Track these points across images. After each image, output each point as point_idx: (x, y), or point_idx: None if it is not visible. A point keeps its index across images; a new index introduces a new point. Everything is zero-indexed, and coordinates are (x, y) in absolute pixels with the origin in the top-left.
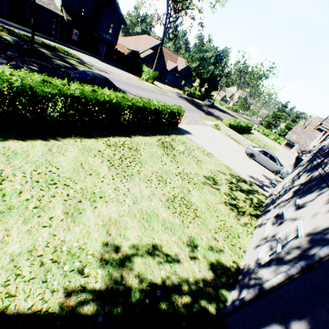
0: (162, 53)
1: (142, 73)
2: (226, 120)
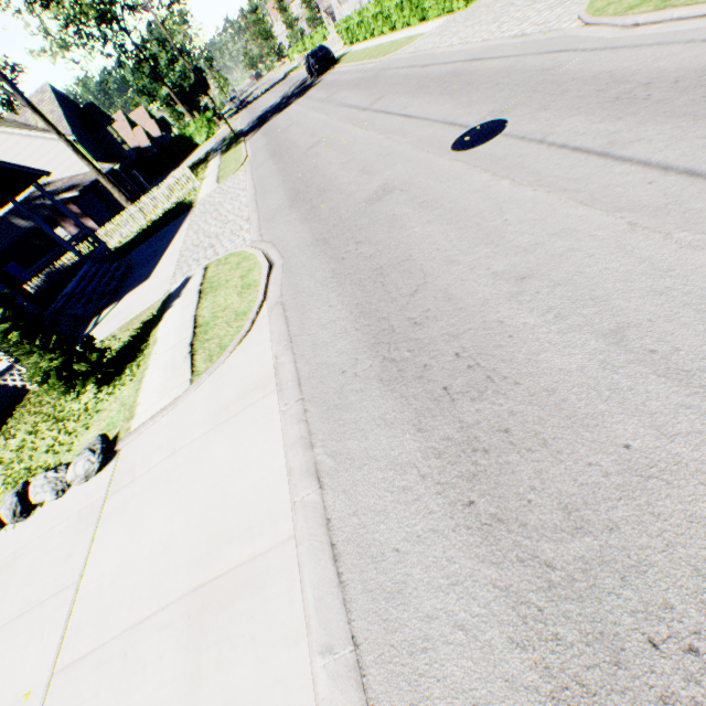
0: (135, 124)
1: (194, 140)
2: (318, 38)
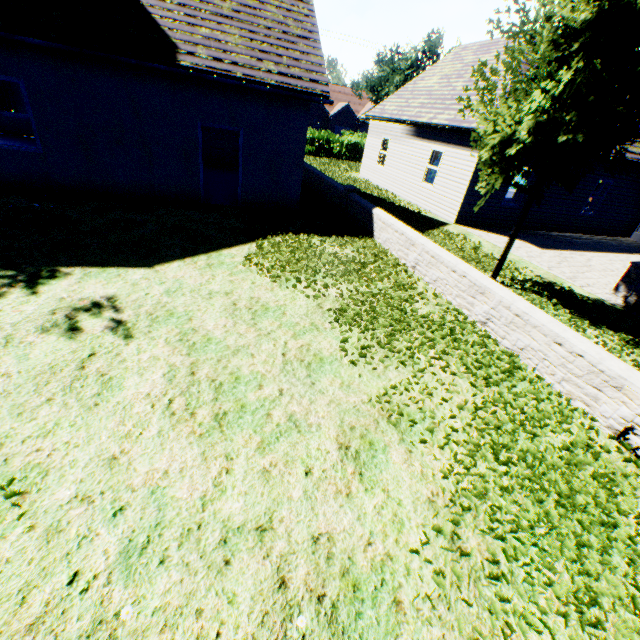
0: None
1: None
2: None
